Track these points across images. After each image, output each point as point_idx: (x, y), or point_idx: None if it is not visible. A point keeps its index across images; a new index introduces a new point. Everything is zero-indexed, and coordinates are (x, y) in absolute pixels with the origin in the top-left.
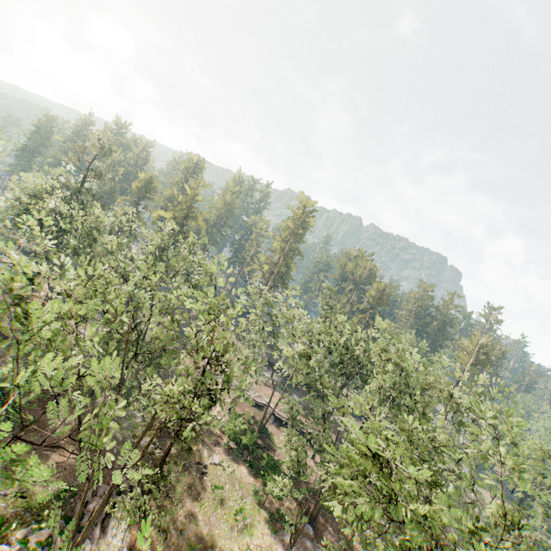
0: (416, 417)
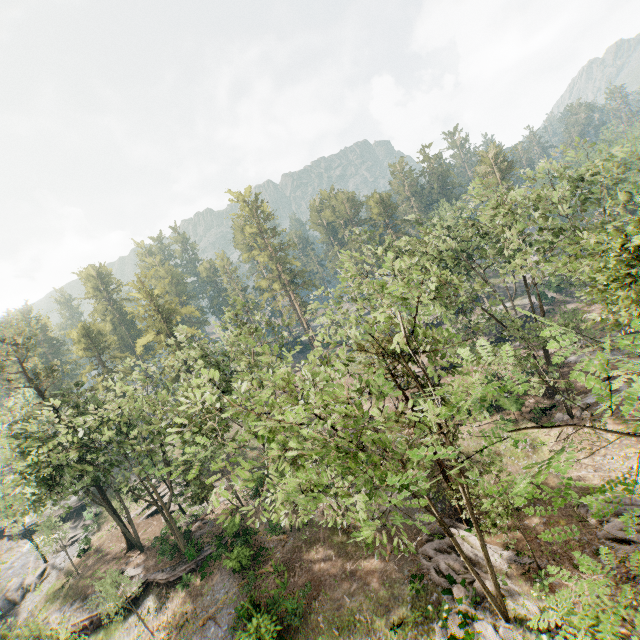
0: (554, 234)
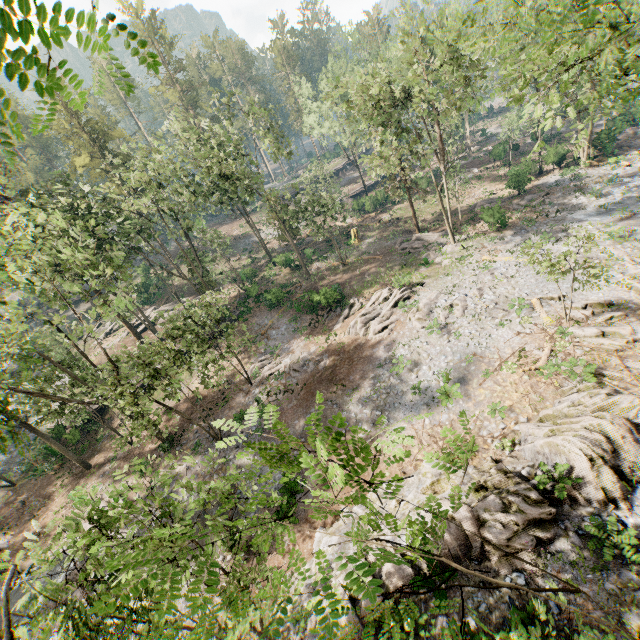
0: None
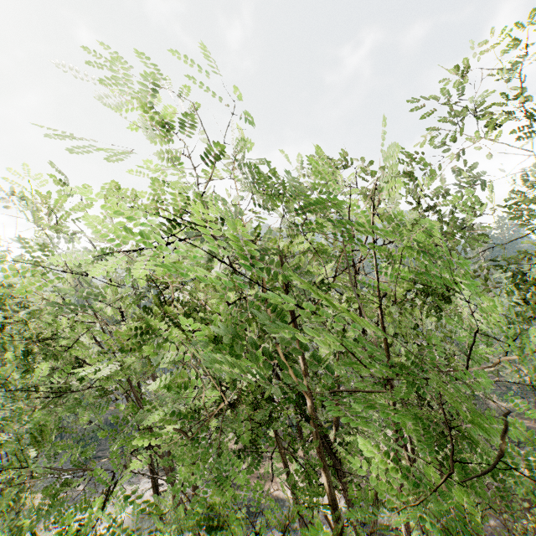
0: None
